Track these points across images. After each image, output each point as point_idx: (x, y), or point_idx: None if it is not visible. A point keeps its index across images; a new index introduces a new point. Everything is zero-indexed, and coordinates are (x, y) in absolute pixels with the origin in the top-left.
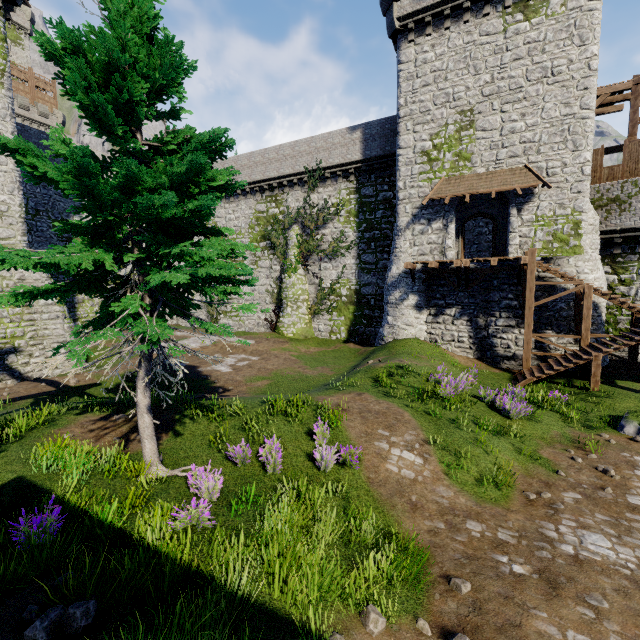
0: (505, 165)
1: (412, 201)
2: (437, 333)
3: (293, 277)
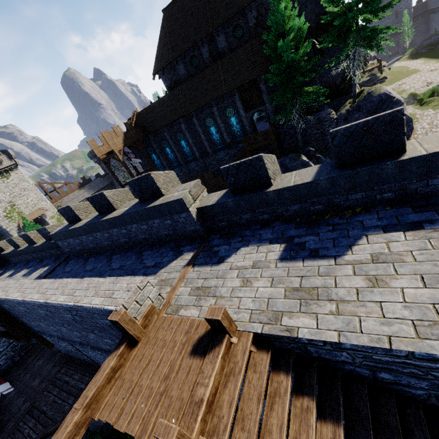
0: (33, 210)
1: (14, 229)
2: None
3: None
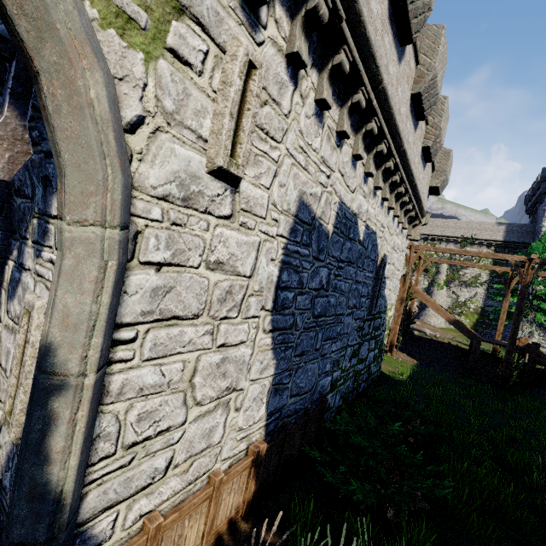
0: None
1: None
2: (545, 343)
3: (440, 291)
